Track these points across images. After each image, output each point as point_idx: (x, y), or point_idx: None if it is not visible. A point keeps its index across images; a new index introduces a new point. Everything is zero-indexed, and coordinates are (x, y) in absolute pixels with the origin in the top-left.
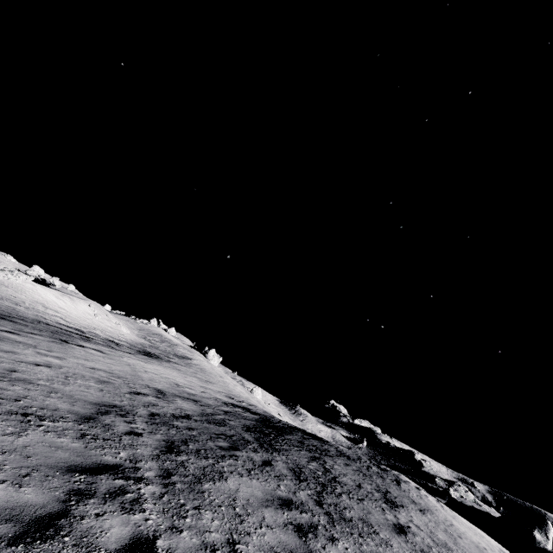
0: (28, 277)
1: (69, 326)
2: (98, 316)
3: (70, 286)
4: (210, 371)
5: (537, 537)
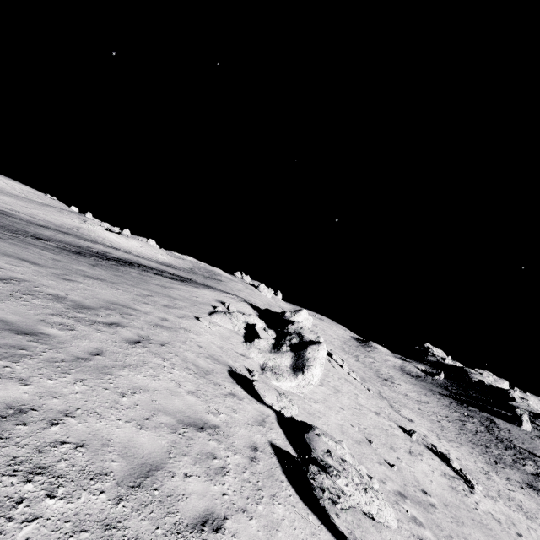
0: (101, 227)
1: (112, 246)
2: (142, 248)
3: (125, 232)
4: (229, 286)
5: (286, 314)
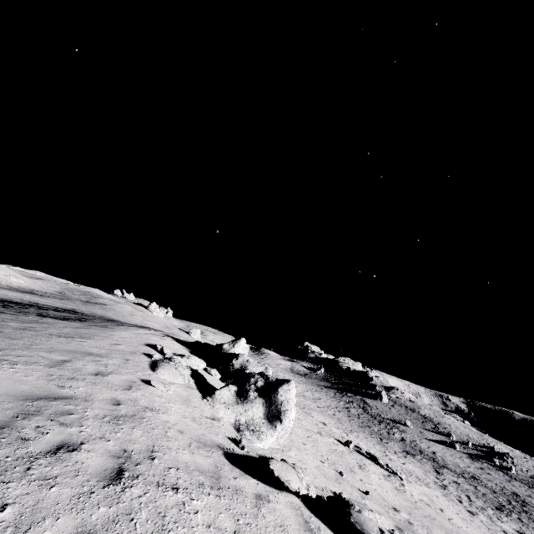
0: None
1: None
2: None
3: None
4: (118, 311)
5: (224, 346)
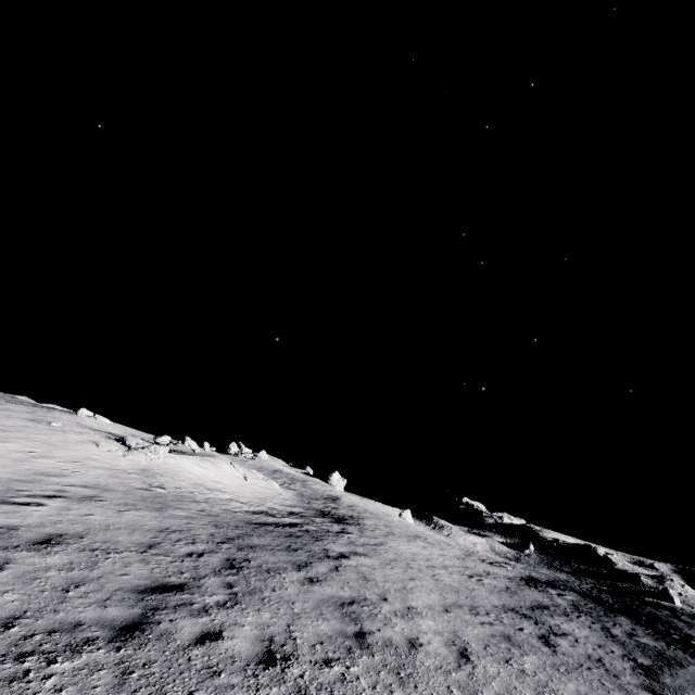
0: (164, 449)
1: (254, 510)
2: (248, 477)
3: (206, 445)
4: (374, 511)
5: None
